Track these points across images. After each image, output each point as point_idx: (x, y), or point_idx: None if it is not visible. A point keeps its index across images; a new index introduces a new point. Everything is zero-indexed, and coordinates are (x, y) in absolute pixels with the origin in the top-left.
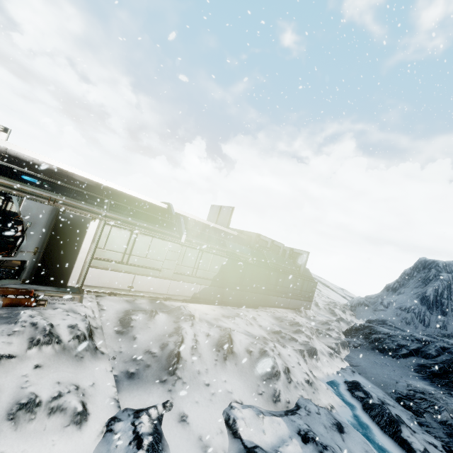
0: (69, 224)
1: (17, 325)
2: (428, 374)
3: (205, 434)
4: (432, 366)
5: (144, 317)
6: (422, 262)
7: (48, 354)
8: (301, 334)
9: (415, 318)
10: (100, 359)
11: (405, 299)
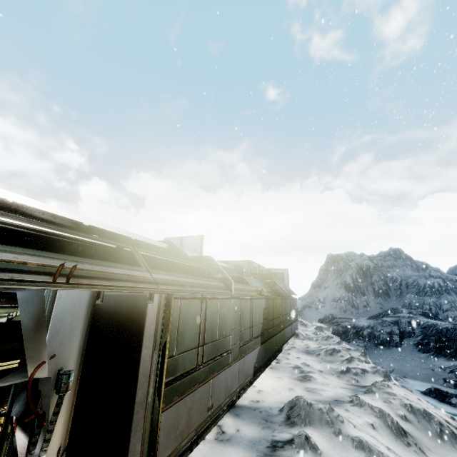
0: (112, 327)
1: None
2: (434, 350)
3: None
4: (427, 342)
5: None
6: (330, 257)
7: None
8: (355, 360)
9: (348, 305)
10: None
11: (333, 291)
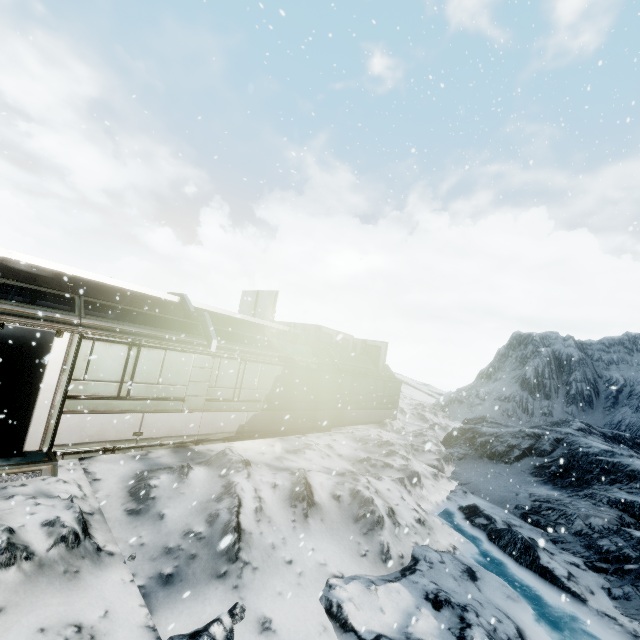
0: (14, 347)
1: None
2: (548, 476)
3: (303, 639)
4: (550, 465)
5: (171, 479)
6: (516, 337)
7: (12, 584)
8: (396, 456)
9: (517, 408)
10: (108, 565)
11: (504, 386)
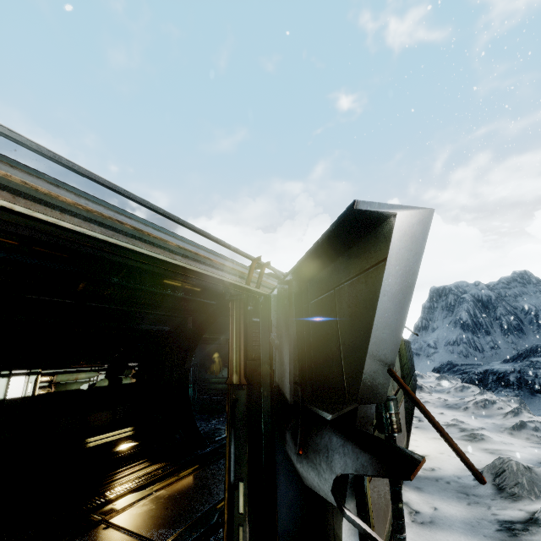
0: None
1: None
2: None
3: None
4: None
5: None
6: (434, 291)
7: None
8: (524, 412)
9: (468, 348)
10: None
11: (445, 333)
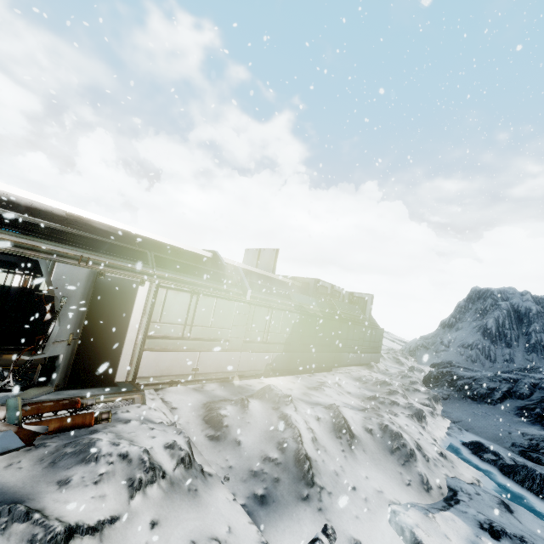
0: (111, 293)
1: (100, 464)
2: (535, 417)
3: None
4: (534, 407)
5: (236, 409)
6: (475, 292)
7: (157, 499)
8: (397, 395)
9: (480, 354)
10: (212, 485)
11: (466, 335)
